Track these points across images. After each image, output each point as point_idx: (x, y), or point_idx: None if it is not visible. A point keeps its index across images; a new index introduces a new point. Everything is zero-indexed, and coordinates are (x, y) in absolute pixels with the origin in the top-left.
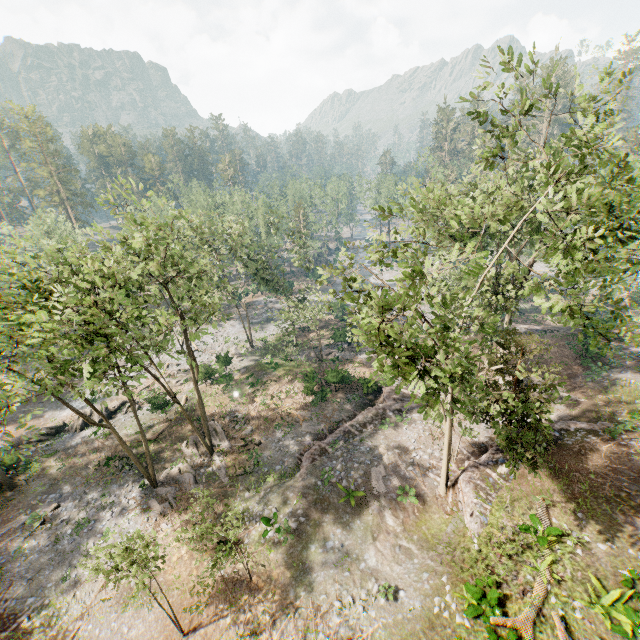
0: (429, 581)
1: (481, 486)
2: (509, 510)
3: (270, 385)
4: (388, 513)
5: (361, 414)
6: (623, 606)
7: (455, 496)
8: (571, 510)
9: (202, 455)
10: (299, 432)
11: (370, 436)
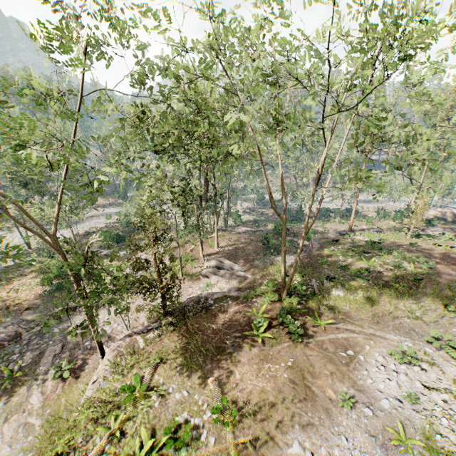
0: None
1: (123, 353)
2: (125, 372)
3: (17, 279)
4: (37, 390)
5: (78, 299)
6: (148, 455)
7: None
8: (175, 365)
9: None
10: (17, 320)
11: (71, 318)
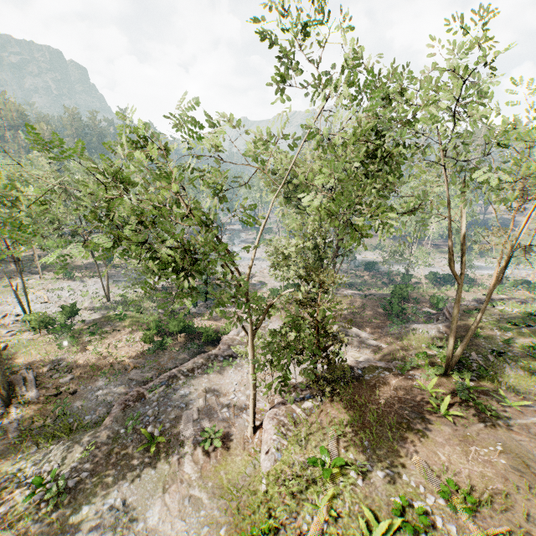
0: (206, 535)
1: (284, 422)
2: (303, 444)
3: (111, 334)
4: (188, 459)
5: (192, 359)
6: None
7: (261, 435)
8: (359, 439)
9: None
10: (125, 380)
11: (194, 380)
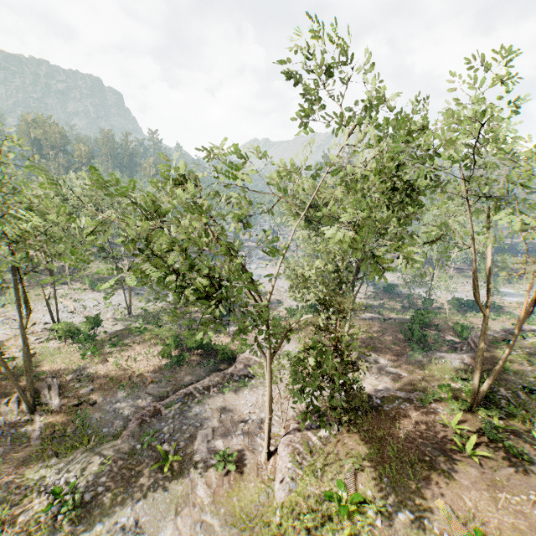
0: None
1: (299, 450)
2: (319, 475)
3: (131, 347)
4: (201, 481)
5: (208, 377)
6: None
7: (275, 462)
8: (378, 475)
9: (22, 414)
10: (142, 394)
11: (209, 398)
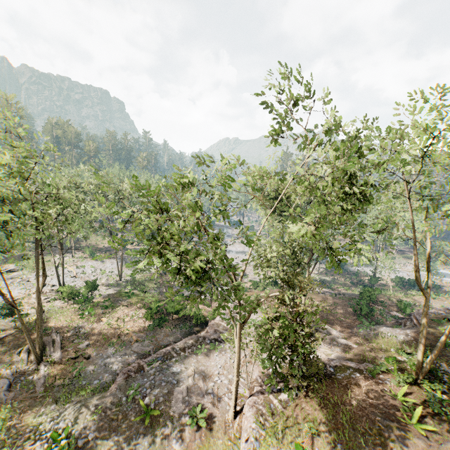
0: None
1: (262, 411)
2: (280, 436)
3: (120, 309)
4: (176, 435)
5: (184, 339)
6: None
7: (241, 421)
8: (333, 440)
9: (30, 363)
10: (129, 351)
11: (185, 359)
